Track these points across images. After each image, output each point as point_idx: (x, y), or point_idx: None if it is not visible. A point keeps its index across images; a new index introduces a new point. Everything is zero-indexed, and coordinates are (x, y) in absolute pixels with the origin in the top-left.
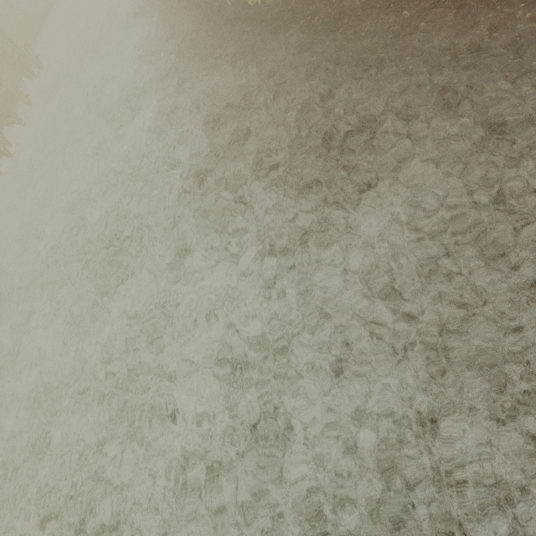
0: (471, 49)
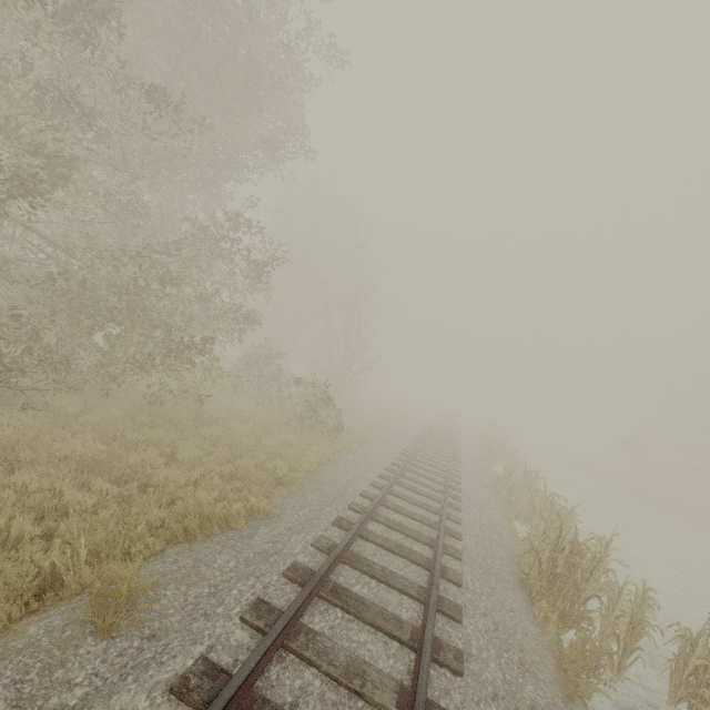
0: None
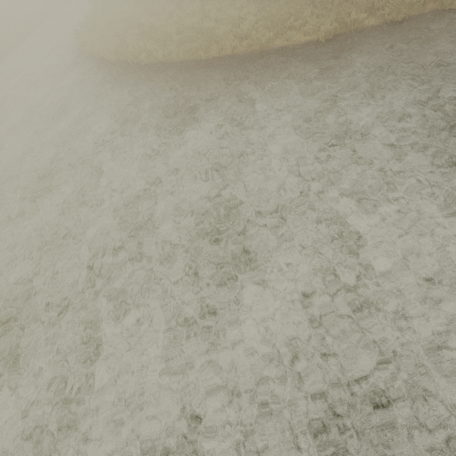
0: (234, 78)
